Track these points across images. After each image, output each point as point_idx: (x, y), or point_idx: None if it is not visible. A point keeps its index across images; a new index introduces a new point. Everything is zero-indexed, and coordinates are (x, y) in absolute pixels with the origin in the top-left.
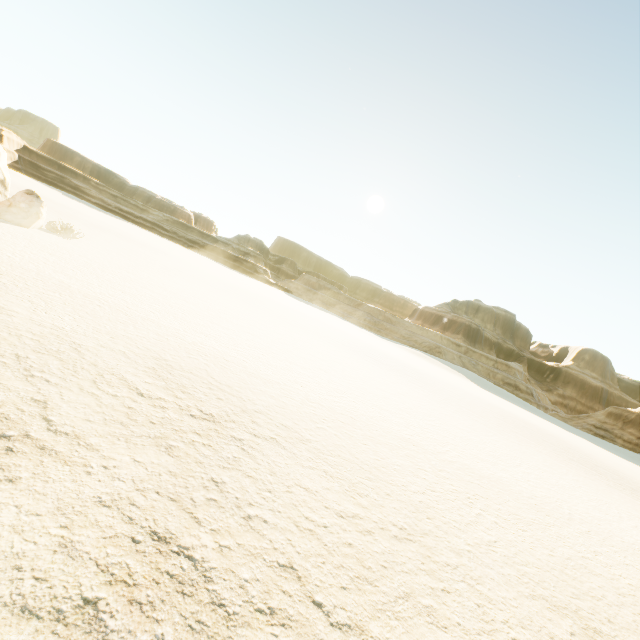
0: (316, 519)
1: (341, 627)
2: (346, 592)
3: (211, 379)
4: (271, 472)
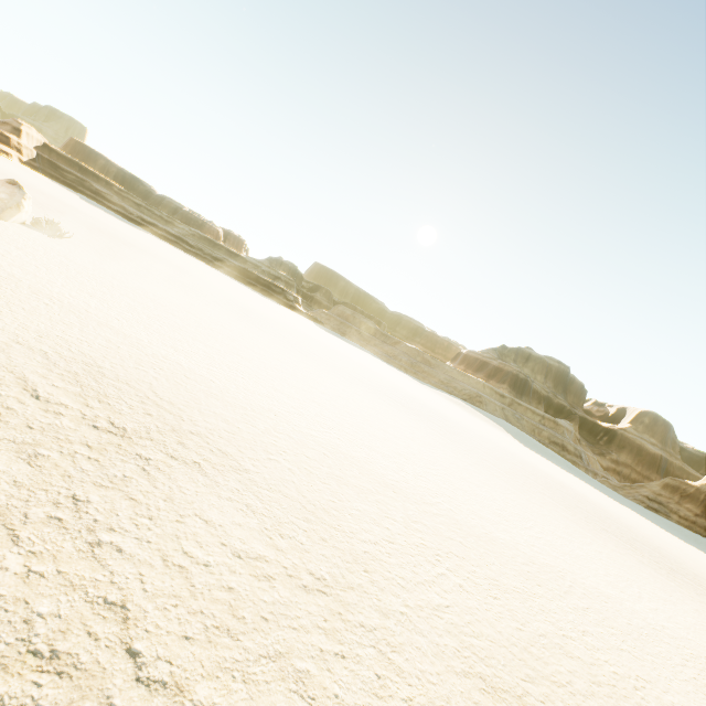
0: (199, 555)
1: (151, 684)
2: (187, 643)
3: (151, 393)
4: (168, 498)
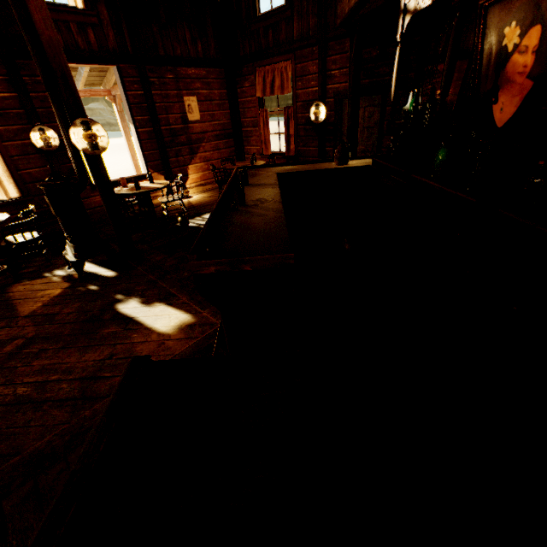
0: None
1: None
2: None
3: None
4: None
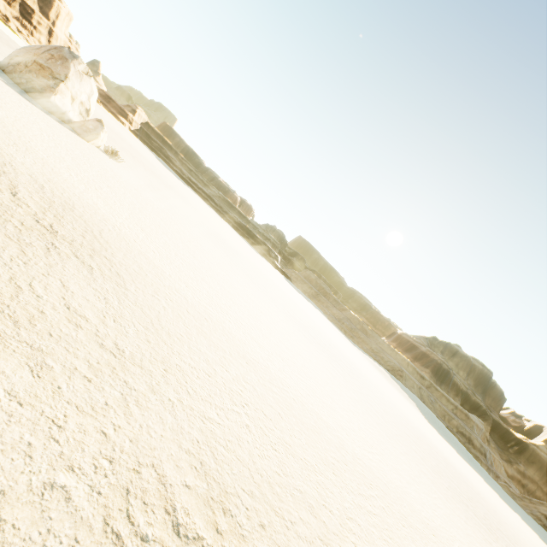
0: (39, 291)
1: None
2: None
3: (97, 232)
4: (49, 265)
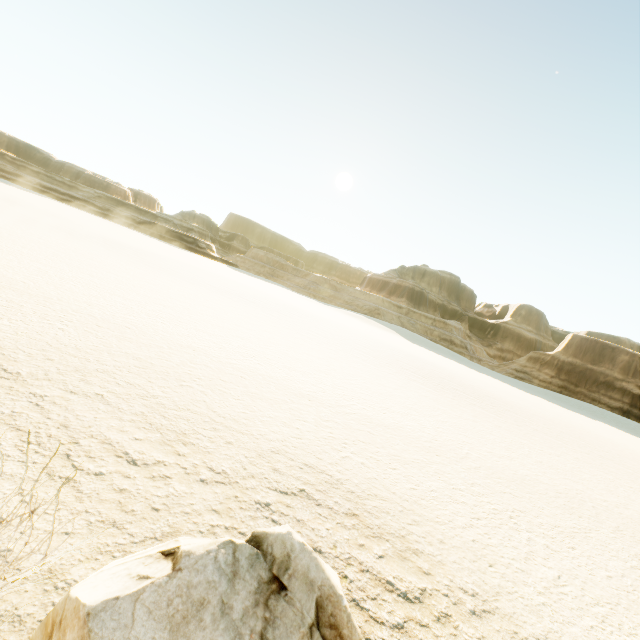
0: None
1: None
2: None
3: None
4: None
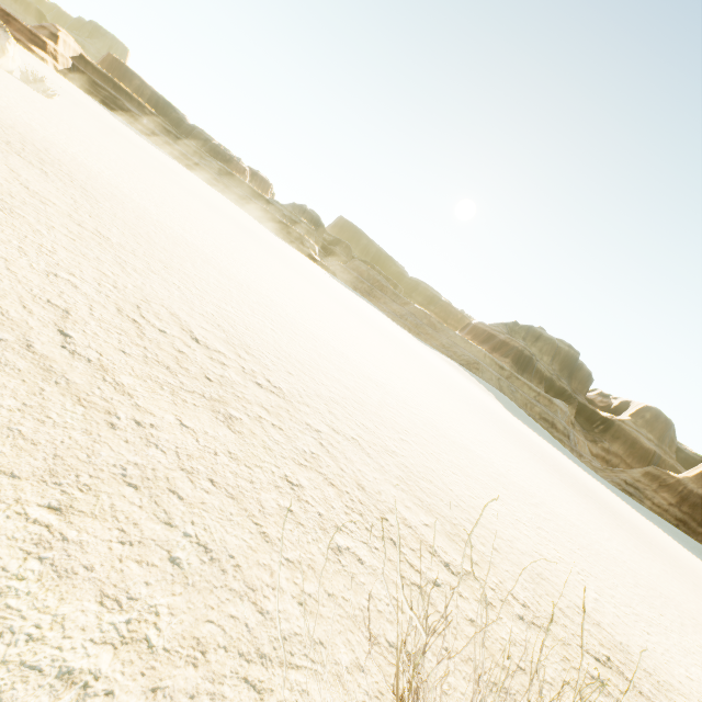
0: None
1: None
2: None
3: (42, 148)
4: None
